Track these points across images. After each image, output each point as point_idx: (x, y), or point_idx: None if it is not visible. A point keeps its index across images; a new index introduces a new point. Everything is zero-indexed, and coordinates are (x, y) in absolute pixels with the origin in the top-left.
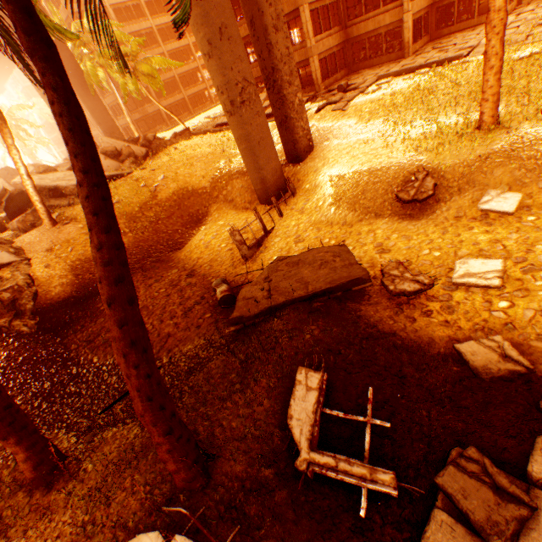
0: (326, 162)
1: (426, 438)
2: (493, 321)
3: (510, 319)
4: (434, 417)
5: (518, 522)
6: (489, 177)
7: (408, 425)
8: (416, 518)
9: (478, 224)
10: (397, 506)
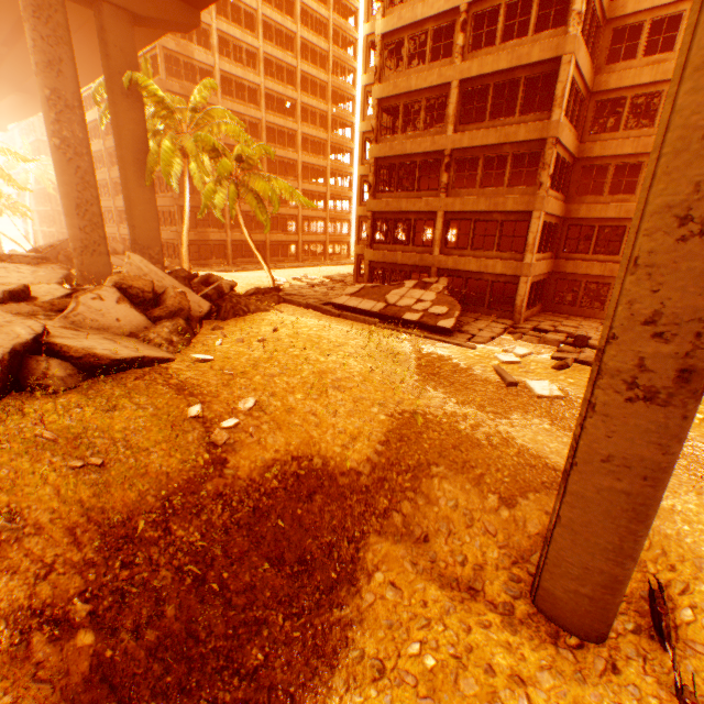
0: None
1: None
2: None
3: None
4: None
5: None
6: None
7: None
8: None
9: None
10: None
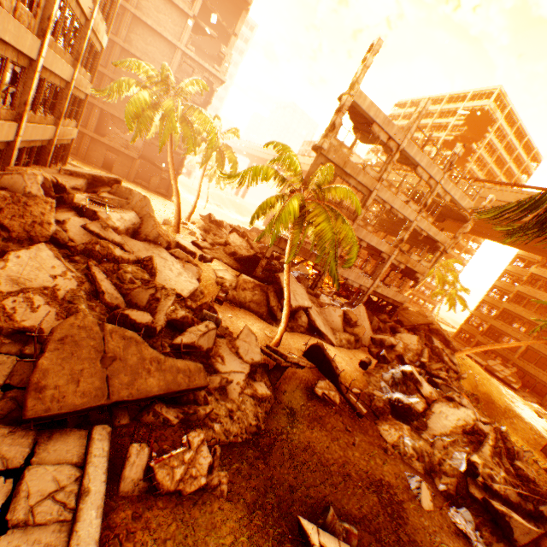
0: None
1: None
2: None
3: None
4: None
5: None
6: None
7: None
8: None
9: None
10: None
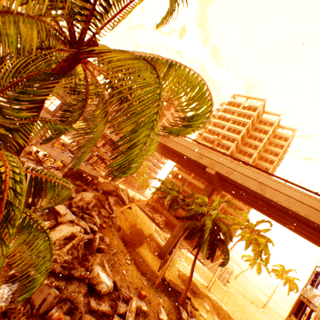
0: (176, 262)
1: None
2: None
3: None
4: None
5: None
6: (206, 299)
7: None
8: None
9: (203, 307)
10: None
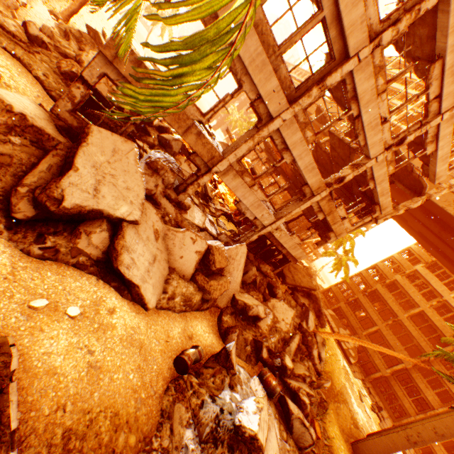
0: None
1: None
2: None
3: None
4: None
5: None
6: None
7: None
8: None
9: None
10: None
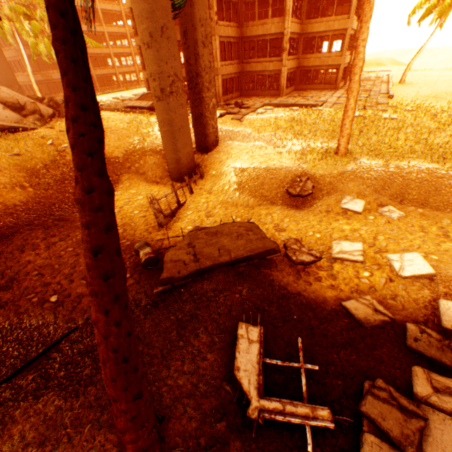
0: (230, 156)
1: (341, 376)
2: (362, 285)
3: (372, 284)
4: (343, 358)
5: (420, 431)
6: (346, 187)
7: (325, 367)
8: (348, 444)
9: (342, 218)
10: (332, 437)
